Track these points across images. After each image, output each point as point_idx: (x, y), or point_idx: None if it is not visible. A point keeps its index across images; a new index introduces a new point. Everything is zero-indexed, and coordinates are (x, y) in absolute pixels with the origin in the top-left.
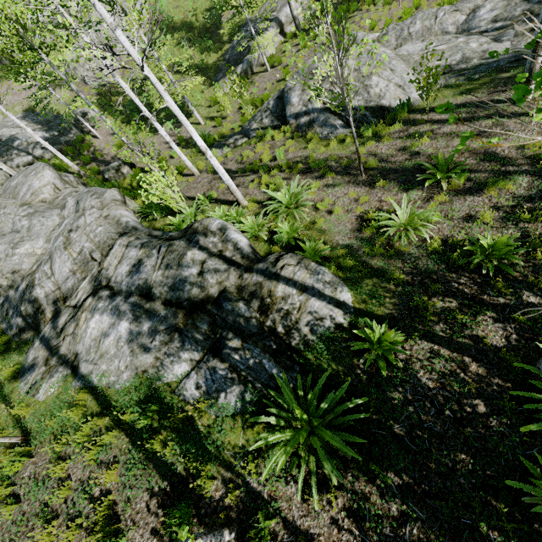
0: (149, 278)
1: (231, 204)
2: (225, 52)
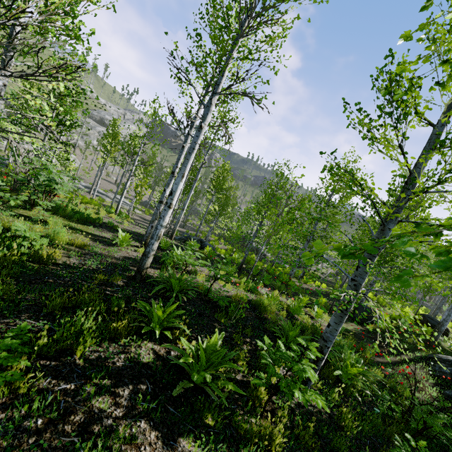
0: None
1: None
2: None
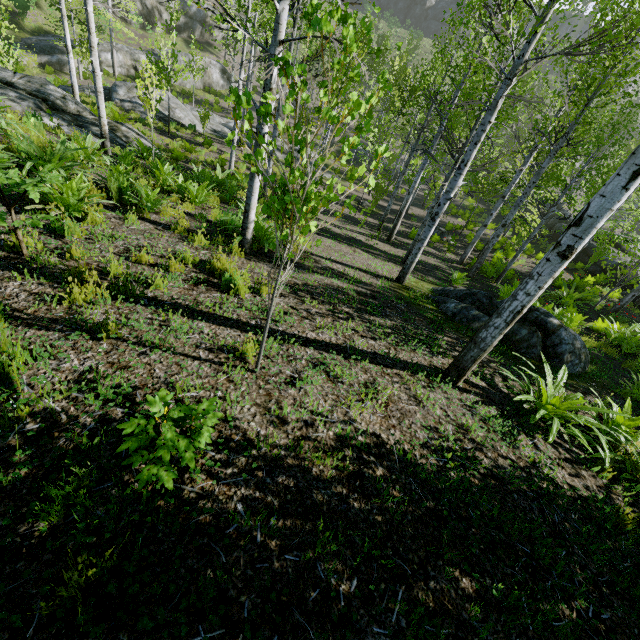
0: (8, 78)
1: None
2: (25, 37)
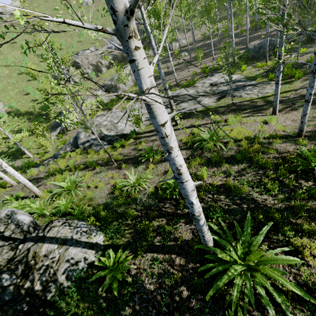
0: None
1: (32, 197)
2: (52, 123)
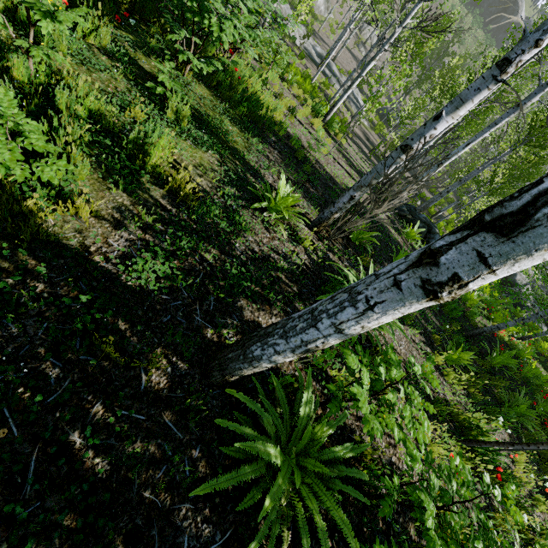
0: None
1: None
2: None
